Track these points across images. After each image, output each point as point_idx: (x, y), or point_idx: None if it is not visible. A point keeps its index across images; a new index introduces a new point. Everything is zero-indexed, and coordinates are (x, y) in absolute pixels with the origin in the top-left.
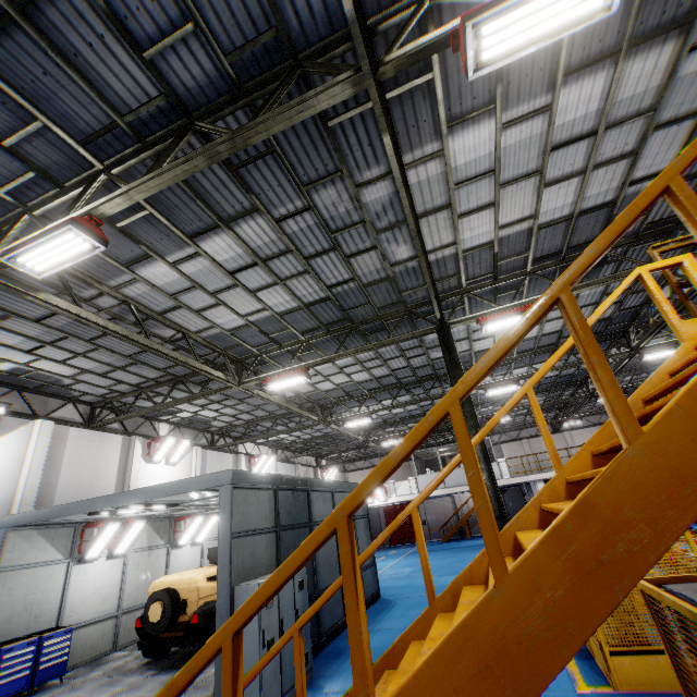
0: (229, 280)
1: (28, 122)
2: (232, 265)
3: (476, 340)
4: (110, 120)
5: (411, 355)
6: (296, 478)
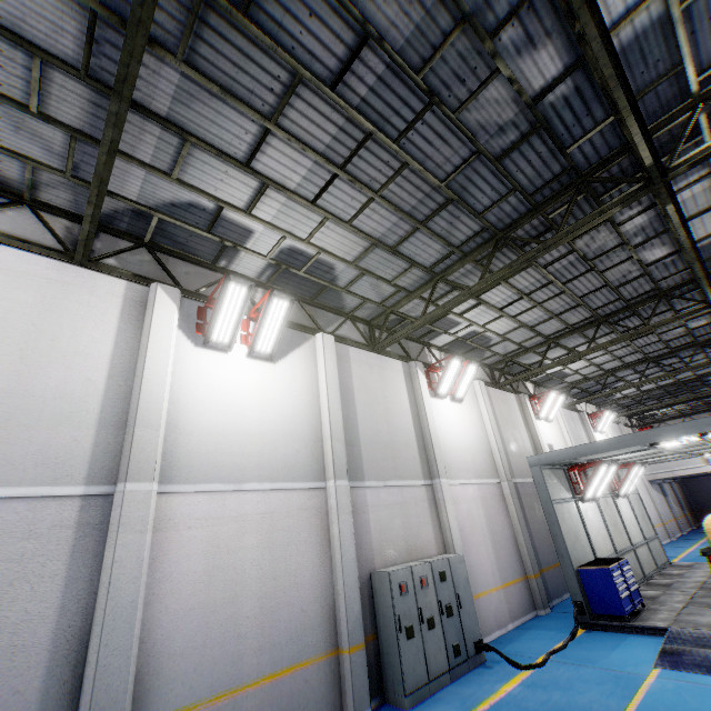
0: None
1: None
2: None
3: None
4: None
5: None
6: None
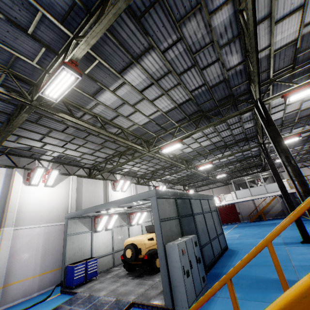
0: (139, 96)
1: (35, 15)
2: (140, 87)
3: (273, 113)
4: (71, 2)
5: (233, 128)
6: (183, 193)
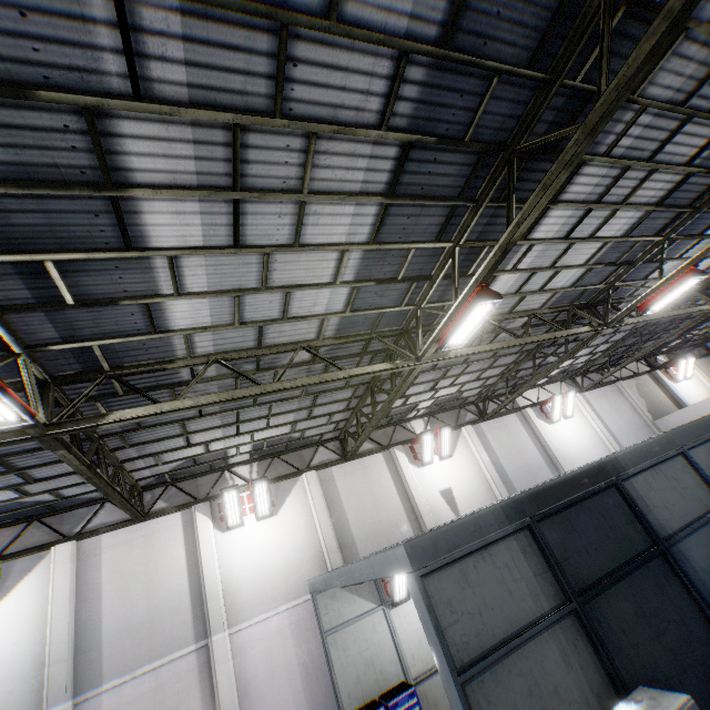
0: (251, 256)
1: None
2: (221, 234)
3: None
4: None
5: None
6: (572, 476)
